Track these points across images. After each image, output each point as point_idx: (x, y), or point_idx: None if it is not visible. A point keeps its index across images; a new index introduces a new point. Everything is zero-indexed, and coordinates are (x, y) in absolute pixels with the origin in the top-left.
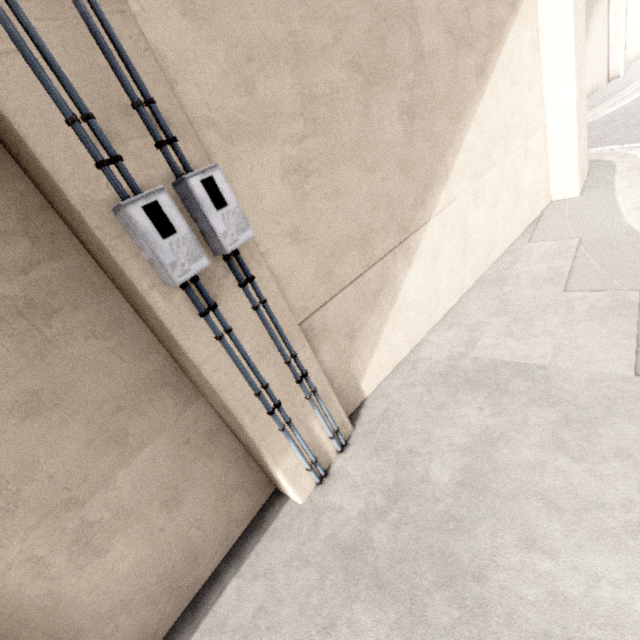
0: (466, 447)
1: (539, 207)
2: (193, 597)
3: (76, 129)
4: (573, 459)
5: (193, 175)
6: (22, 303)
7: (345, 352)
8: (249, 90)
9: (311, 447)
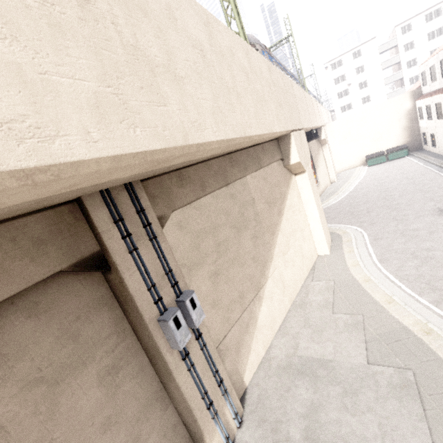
0: (304, 414)
1: (313, 260)
2: None
3: (151, 291)
4: (351, 415)
5: (187, 299)
6: (110, 367)
7: (235, 360)
8: (197, 248)
9: (225, 427)
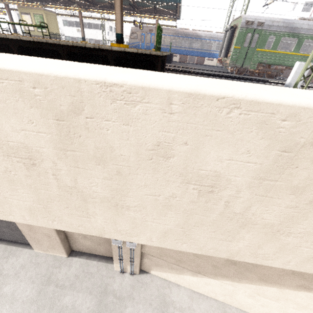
0: None
1: None
2: (92, 253)
3: None
4: None
5: None
6: None
7: (152, 265)
8: None
9: (124, 267)
